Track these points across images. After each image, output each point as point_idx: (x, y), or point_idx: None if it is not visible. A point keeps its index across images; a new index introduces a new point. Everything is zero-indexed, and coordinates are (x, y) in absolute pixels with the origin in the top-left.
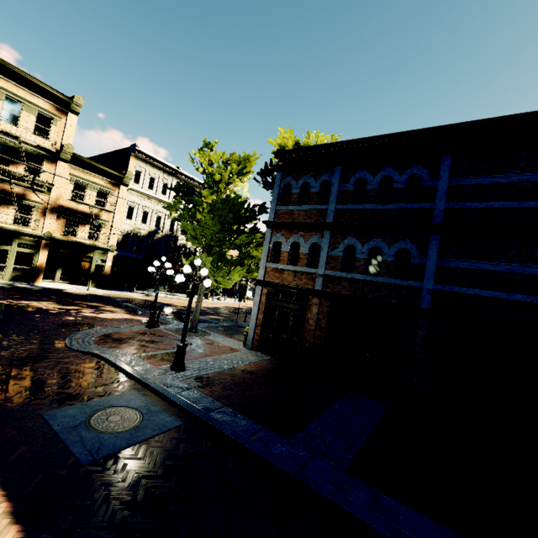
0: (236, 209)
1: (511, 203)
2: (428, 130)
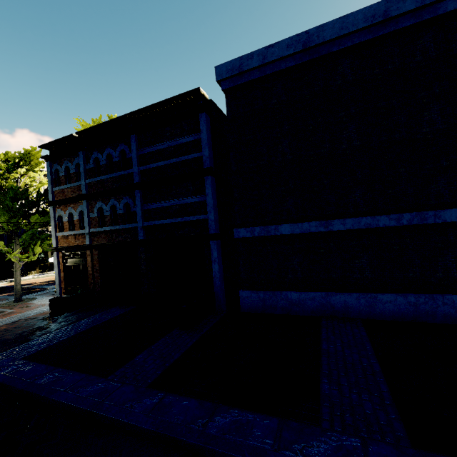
0: (23, 197)
1: (166, 162)
2: (118, 119)
